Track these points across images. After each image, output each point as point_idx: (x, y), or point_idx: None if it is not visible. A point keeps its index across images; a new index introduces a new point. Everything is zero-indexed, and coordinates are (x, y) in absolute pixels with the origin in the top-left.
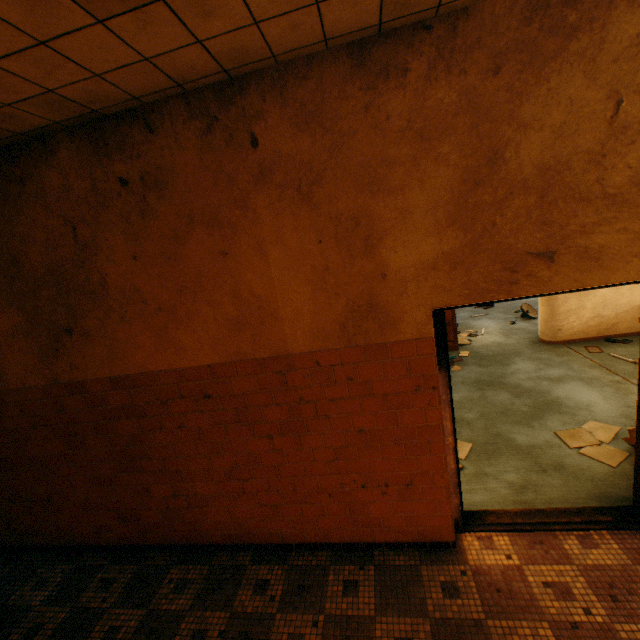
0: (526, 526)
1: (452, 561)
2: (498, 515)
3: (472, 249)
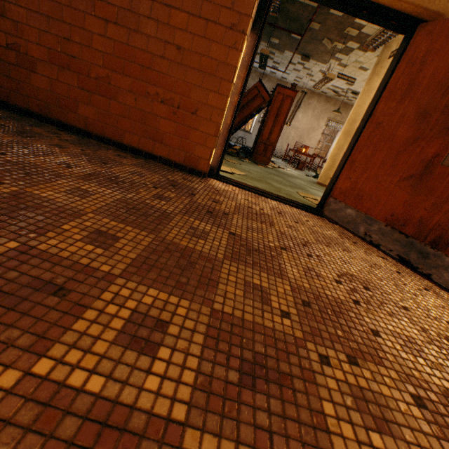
0: (253, 190)
1: (198, 179)
2: (240, 182)
3: None
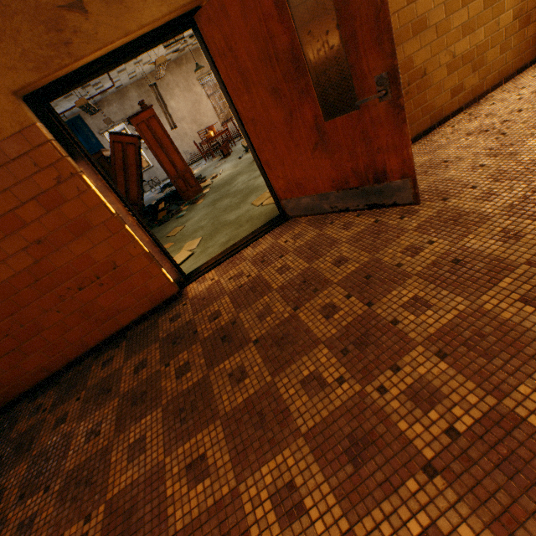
0: (224, 258)
1: (179, 304)
2: (209, 262)
3: (2, 13)
